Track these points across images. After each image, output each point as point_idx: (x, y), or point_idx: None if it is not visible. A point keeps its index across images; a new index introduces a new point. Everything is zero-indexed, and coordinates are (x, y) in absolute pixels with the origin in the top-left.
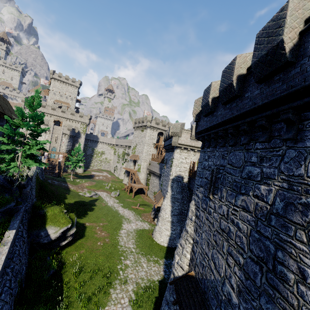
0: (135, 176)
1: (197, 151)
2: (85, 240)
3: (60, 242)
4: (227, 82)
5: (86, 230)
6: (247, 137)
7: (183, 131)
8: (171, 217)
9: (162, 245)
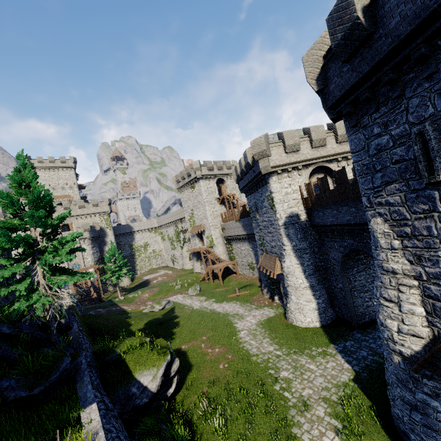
0: (210, 254)
1: (301, 168)
2: (197, 372)
3: (165, 391)
4: None
5: (189, 356)
6: None
7: (271, 146)
8: (306, 280)
9: (311, 327)
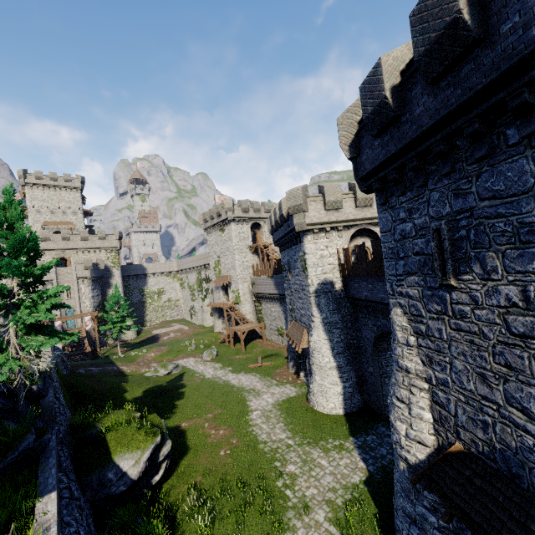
0: (234, 313)
1: (342, 228)
2: (193, 457)
3: (149, 478)
4: (441, 23)
5: (188, 437)
6: (534, 117)
7: (309, 201)
8: (334, 359)
9: (334, 414)
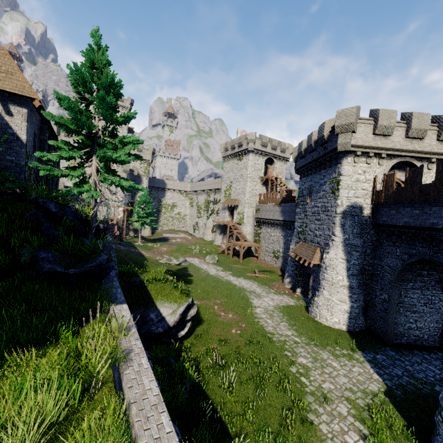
0: (236, 231)
1: (384, 157)
2: (207, 328)
3: (177, 331)
4: None
5: (201, 312)
6: None
7: (360, 122)
8: (347, 278)
9: (336, 328)
